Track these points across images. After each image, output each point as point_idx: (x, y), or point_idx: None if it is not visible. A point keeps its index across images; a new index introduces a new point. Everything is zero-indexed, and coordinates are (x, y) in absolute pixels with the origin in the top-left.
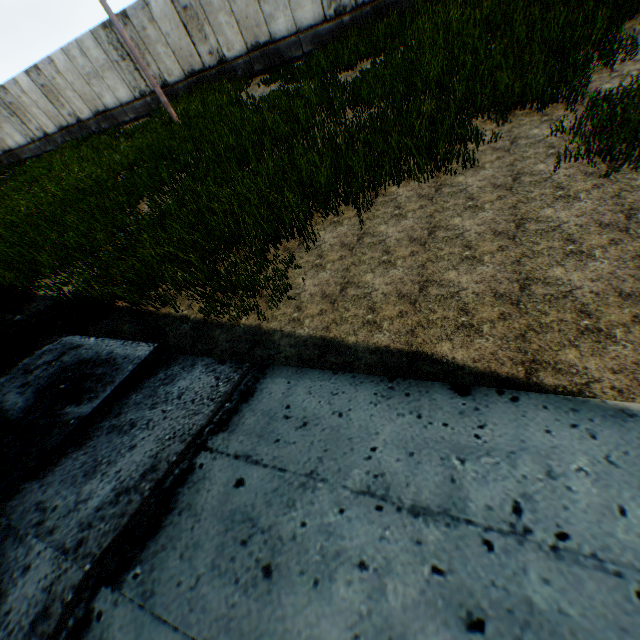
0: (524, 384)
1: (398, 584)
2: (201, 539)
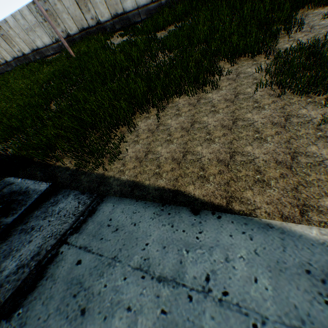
0: (225, 209)
1: (143, 319)
2: (54, 293)
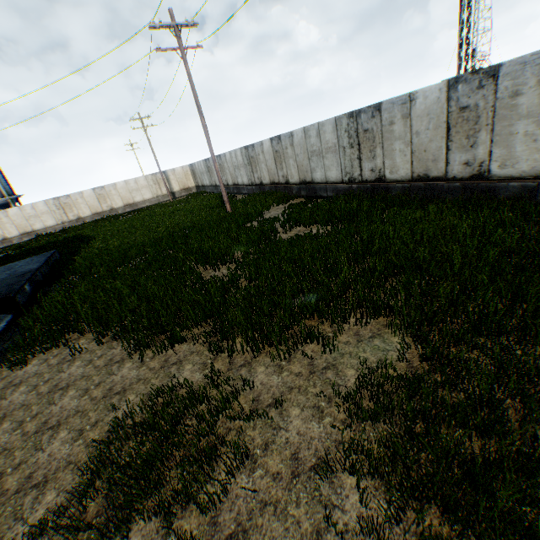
0: None
1: None
2: None
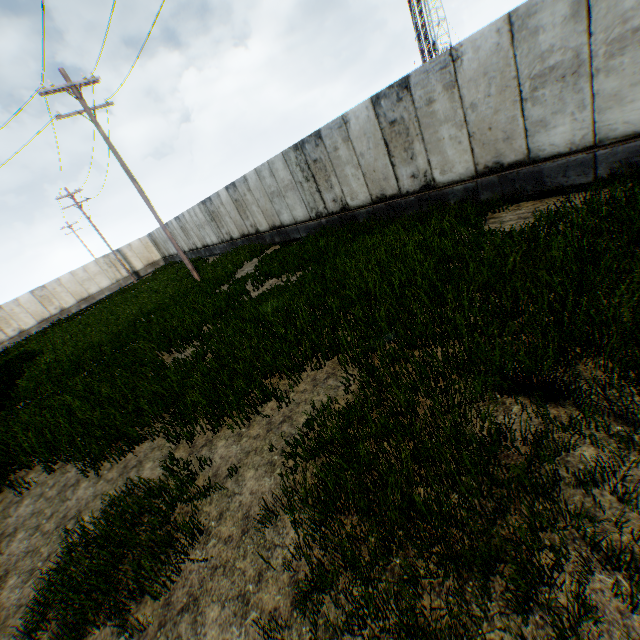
0: None
1: None
2: None
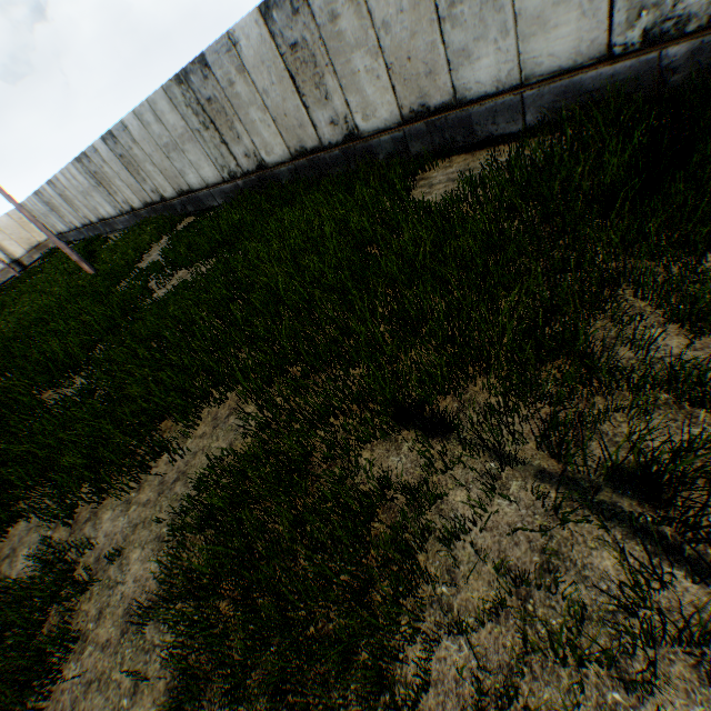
0: None
1: None
2: None
